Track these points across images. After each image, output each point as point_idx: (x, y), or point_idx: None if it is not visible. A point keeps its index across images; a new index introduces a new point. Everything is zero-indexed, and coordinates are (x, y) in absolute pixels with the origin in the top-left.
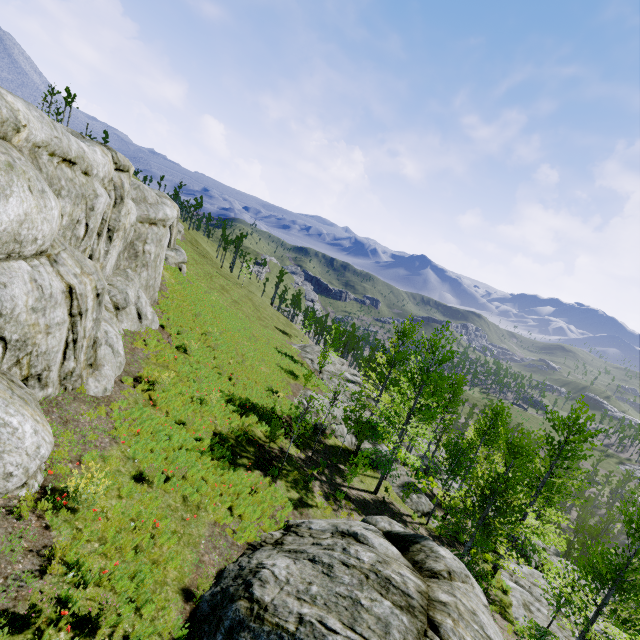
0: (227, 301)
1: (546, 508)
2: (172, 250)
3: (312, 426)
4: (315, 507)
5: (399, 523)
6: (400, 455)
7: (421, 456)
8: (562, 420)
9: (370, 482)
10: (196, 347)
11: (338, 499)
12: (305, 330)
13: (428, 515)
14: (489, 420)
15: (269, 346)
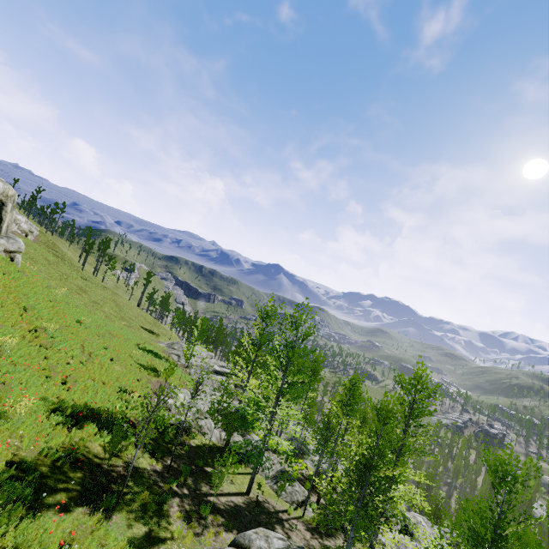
0: (84, 301)
1: (406, 469)
2: (2, 237)
3: (174, 426)
4: (170, 540)
5: (275, 525)
6: (272, 443)
7: (289, 439)
8: (409, 380)
9: (242, 481)
10: (13, 345)
11: (203, 516)
12: (173, 328)
13: (303, 504)
14: (348, 391)
15: (128, 343)
